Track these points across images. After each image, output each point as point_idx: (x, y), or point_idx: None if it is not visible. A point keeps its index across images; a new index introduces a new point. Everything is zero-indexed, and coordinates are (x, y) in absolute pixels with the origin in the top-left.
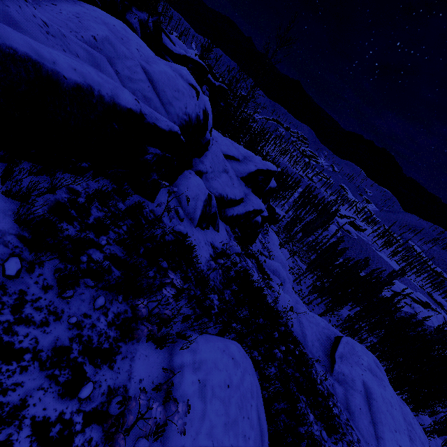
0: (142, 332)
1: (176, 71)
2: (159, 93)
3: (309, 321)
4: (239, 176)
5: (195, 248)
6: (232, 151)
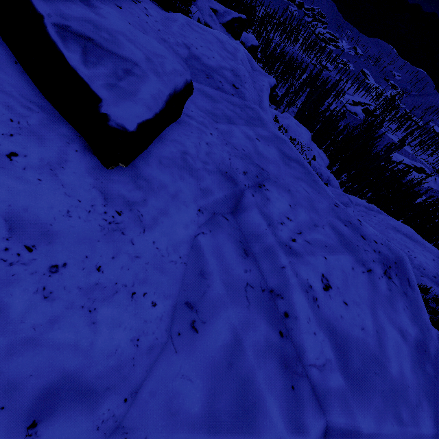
0: None
1: None
2: None
3: None
4: (221, 23)
5: None
6: (215, 7)
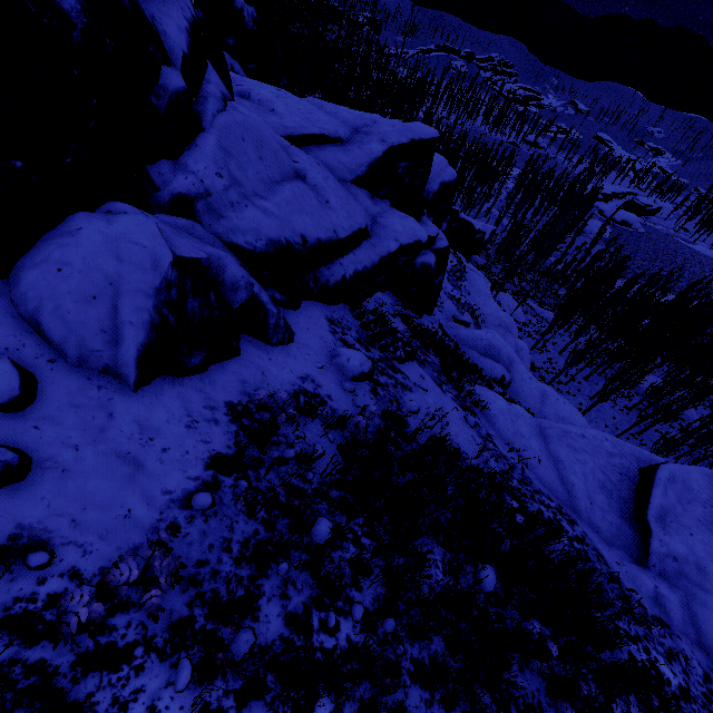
0: None
1: None
2: None
3: (575, 450)
4: (349, 178)
5: (98, 490)
6: (317, 122)
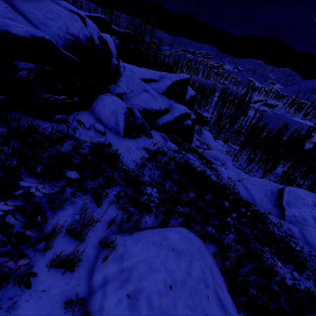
0: (36, 261)
1: (50, 0)
2: (27, 16)
3: (253, 184)
4: (160, 92)
5: (124, 154)
6: (148, 75)
